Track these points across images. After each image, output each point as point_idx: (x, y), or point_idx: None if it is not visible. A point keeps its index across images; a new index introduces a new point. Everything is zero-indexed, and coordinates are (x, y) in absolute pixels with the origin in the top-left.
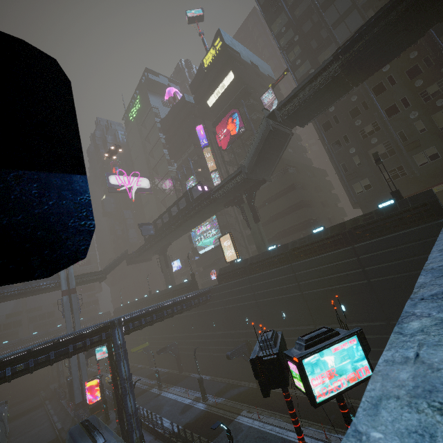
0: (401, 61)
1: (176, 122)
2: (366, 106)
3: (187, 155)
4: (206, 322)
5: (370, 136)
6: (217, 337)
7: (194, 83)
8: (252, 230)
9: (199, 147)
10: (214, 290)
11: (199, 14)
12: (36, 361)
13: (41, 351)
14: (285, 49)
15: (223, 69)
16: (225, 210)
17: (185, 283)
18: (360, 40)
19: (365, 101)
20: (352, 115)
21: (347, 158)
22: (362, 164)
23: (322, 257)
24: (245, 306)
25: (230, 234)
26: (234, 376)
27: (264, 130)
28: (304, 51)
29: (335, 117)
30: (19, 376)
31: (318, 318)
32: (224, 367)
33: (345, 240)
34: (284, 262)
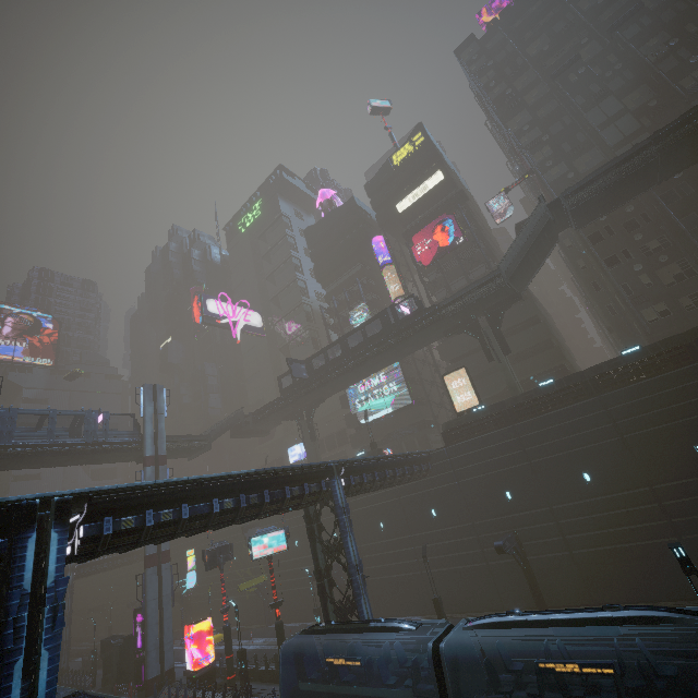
0: (691, 171)
1: (334, 231)
2: (647, 218)
3: (347, 277)
4: (415, 514)
5: (657, 253)
6: (440, 537)
7: (373, 183)
8: (502, 364)
9: (366, 268)
10: (438, 455)
11: (386, 106)
12: (246, 500)
13: (253, 485)
14: (530, 148)
15: (422, 169)
16: (414, 355)
17: (366, 455)
18: (689, 124)
19: (646, 213)
20: (628, 228)
21: (631, 277)
22: (654, 284)
23: (658, 379)
24: (506, 473)
25: (466, 368)
26: (478, 605)
27: (537, 223)
28: (558, 152)
29: (607, 227)
30: (219, 524)
31: (655, 473)
32: (454, 593)
33: (693, 354)
34: (583, 396)
